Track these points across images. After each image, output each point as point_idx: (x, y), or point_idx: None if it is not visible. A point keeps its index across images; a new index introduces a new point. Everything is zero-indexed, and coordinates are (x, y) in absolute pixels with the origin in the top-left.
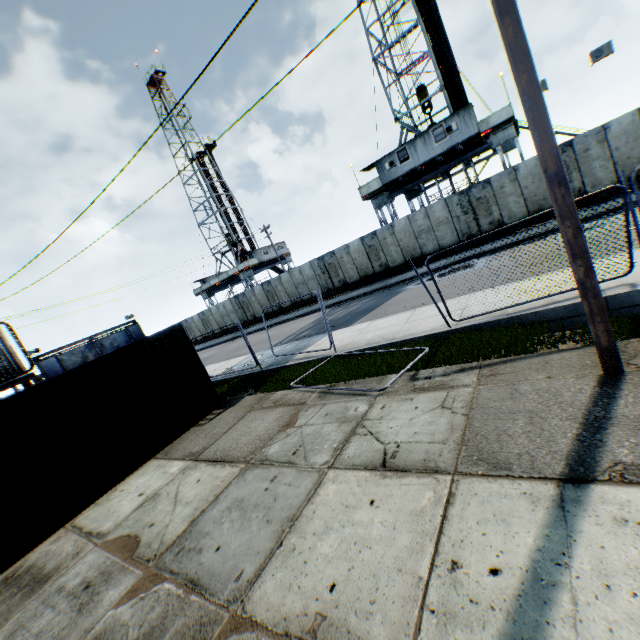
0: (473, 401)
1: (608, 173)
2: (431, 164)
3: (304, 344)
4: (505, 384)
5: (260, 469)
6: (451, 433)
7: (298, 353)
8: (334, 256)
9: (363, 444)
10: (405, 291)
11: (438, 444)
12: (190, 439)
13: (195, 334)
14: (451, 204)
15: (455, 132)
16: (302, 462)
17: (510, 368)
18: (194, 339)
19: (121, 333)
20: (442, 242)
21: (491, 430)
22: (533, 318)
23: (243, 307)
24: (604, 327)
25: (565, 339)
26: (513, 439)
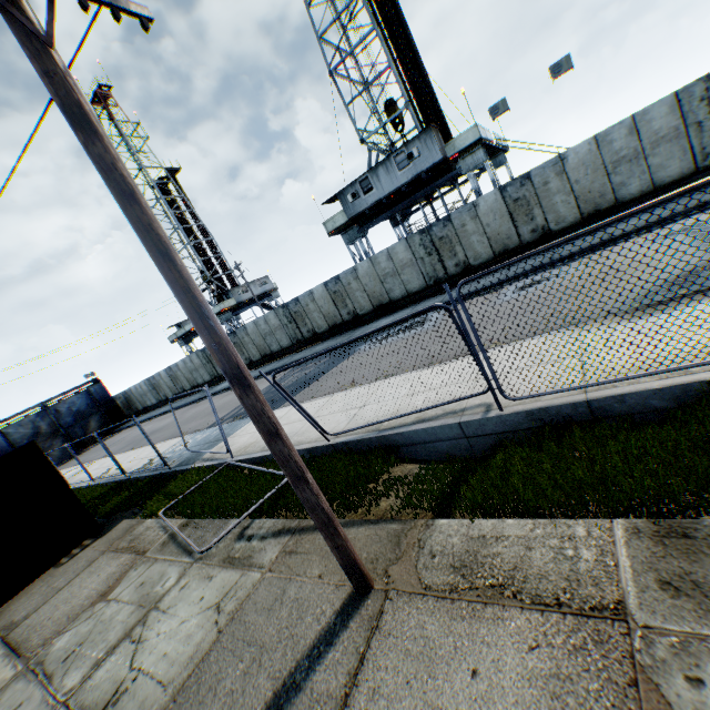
0: (243, 603)
1: (571, 209)
2: (400, 193)
3: (227, 432)
4: (285, 576)
5: (25, 681)
6: (185, 667)
7: (204, 452)
8: (299, 303)
9: (119, 661)
10: (356, 354)
11: (161, 687)
12: (33, 592)
13: (165, 392)
14: (413, 244)
15: (418, 158)
16: (58, 680)
17: (310, 543)
18: (165, 397)
19: (81, 395)
20: (409, 287)
21: (212, 674)
22: (400, 439)
23: (211, 361)
24: (333, 543)
25: (399, 487)
26: (212, 703)
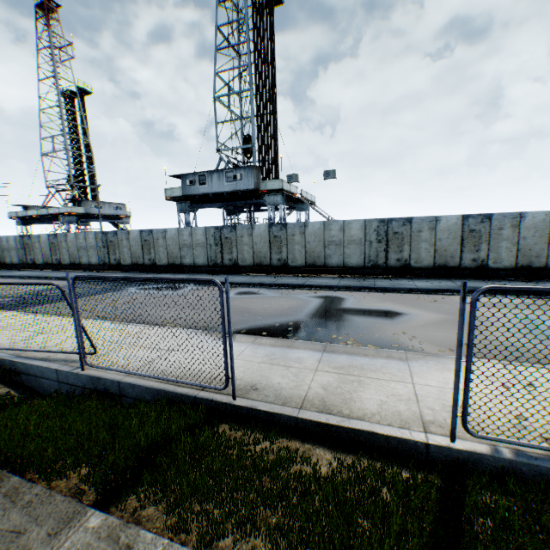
0: None
1: (302, 257)
2: (224, 196)
3: None
4: None
5: None
6: None
7: None
8: (117, 236)
9: None
10: (120, 291)
11: None
12: None
13: None
14: (209, 233)
15: (240, 181)
16: None
17: None
18: None
19: None
20: (197, 260)
21: None
22: (24, 368)
23: (27, 249)
24: None
25: None
26: None
